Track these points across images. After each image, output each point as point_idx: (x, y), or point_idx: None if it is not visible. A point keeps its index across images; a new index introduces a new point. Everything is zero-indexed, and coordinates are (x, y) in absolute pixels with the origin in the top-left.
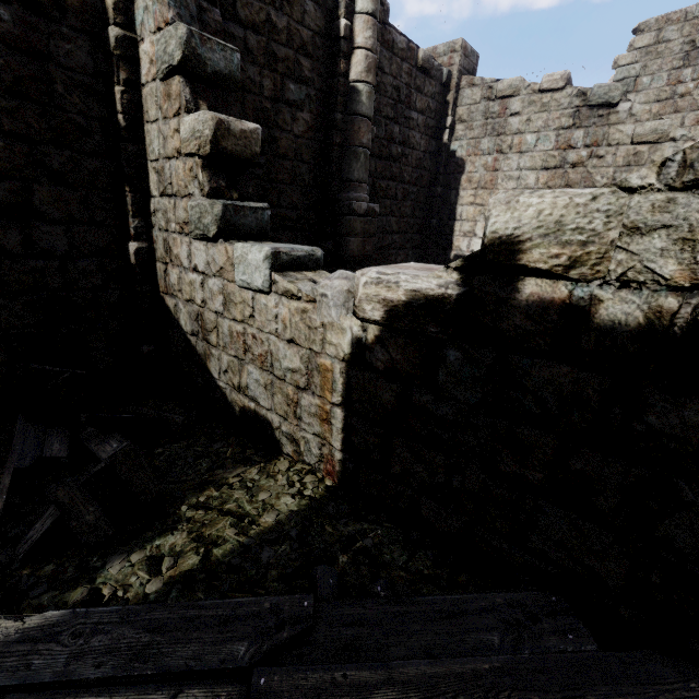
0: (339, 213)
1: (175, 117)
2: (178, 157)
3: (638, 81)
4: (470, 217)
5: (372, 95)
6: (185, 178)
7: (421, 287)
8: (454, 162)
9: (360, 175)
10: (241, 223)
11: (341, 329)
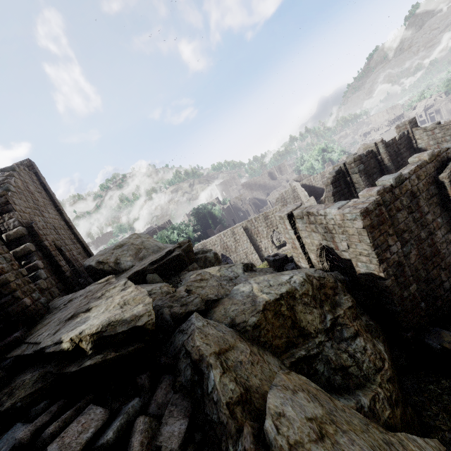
0: None
1: None
2: None
3: None
4: None
5: (391, 163)
6: None
7: None
8: (422, 150)
9: None
10: None
11: None
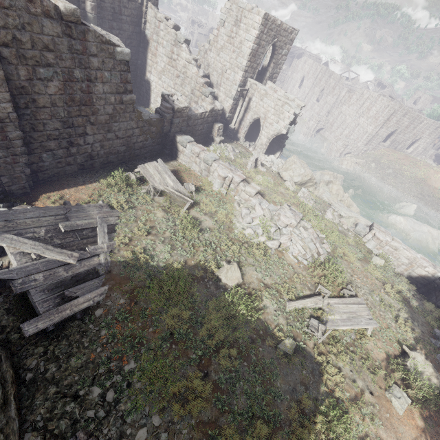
0: None
1: None
2: None
3: (225, 23)
4: (150, 65)
5: (95, 18)
6: None
7: None
8: (146, 39)
9: None
10: None
11: None
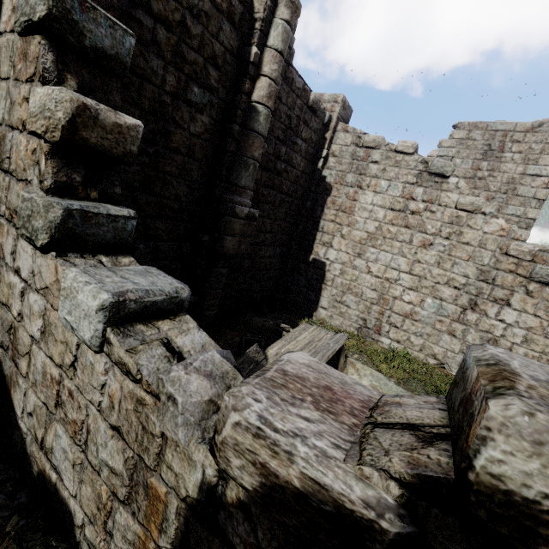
0: (221, 212)
1: (27, 82)
2: (22, 131)
3: (453, 160)
4: (329, 231)
5: (269, 118)
6: (25, 159)
7: (331, 485)
8: (324, 185)
9: (247, 182)
10: (91, 232)
11: (188, 458)
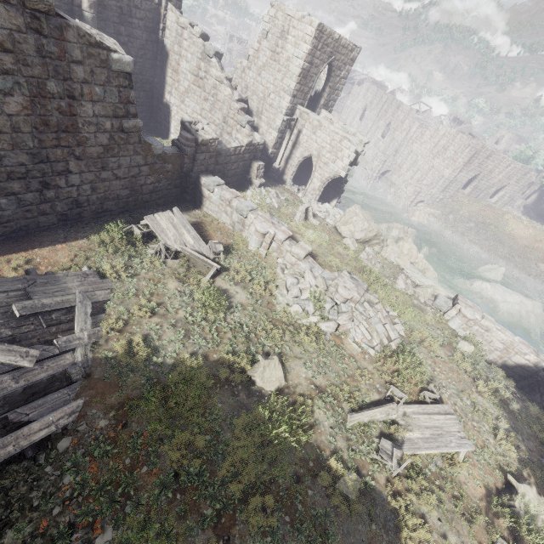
0: None
1: None
2: None
3: (268, 35)
4: (170, 85)
5: (95, 19)
6: None
7: None
8: (166, 50)
9: None
10: None
11: None
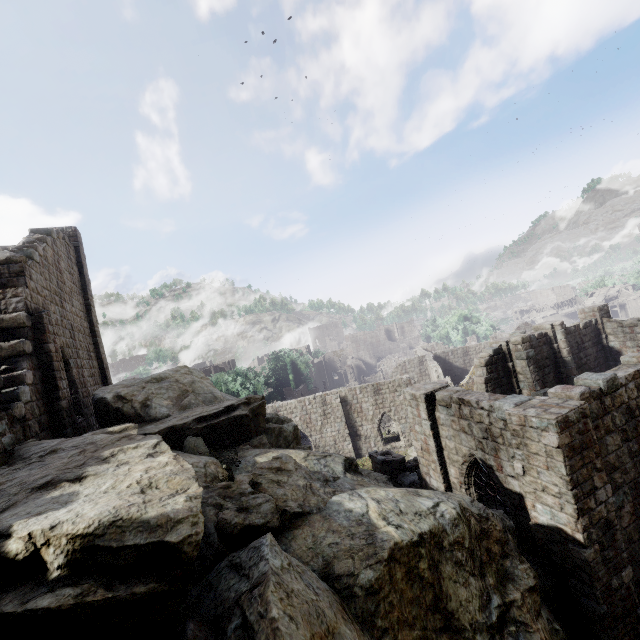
0: None
1: None
2: None
3: None
4: None
5: (572, 358)
6: None
7: None
8: (614, 350)
9: None
10: None
11: None
